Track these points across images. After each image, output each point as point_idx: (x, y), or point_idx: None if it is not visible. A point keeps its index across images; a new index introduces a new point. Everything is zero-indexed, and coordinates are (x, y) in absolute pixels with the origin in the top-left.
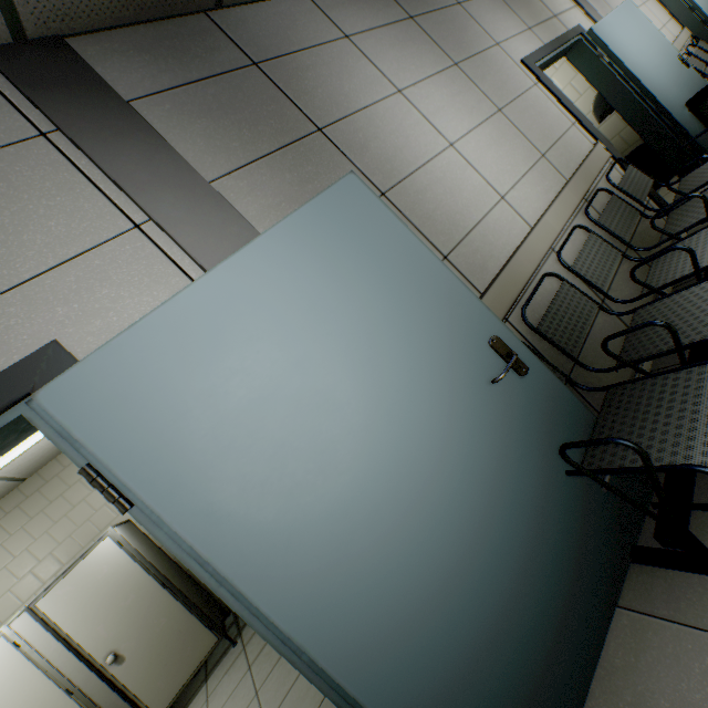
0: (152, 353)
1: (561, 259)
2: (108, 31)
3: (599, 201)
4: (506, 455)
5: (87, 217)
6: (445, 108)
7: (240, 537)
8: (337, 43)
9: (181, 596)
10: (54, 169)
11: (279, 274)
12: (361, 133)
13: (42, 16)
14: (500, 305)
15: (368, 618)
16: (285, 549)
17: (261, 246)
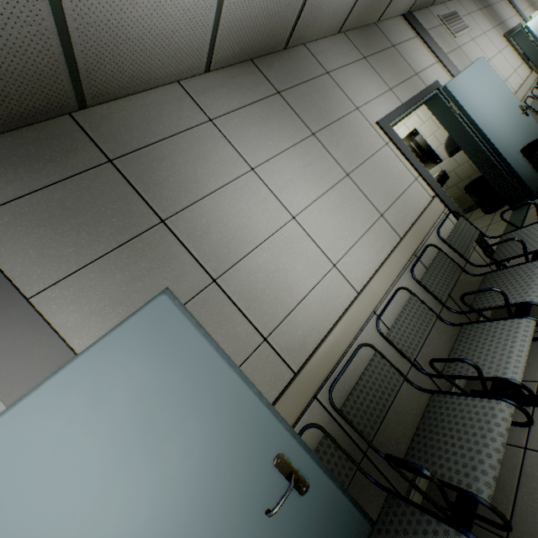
0: None
1: (378, 327)
2: None
3: (427, 254)
4: None
5: None
6: (294, 180)
7: None
8: (200, 128)
9: None
10: None
11: (61, 421)
12: (205, 218)
13: None
14: (309, 388)
15: None
16: None
17: (48, 390)
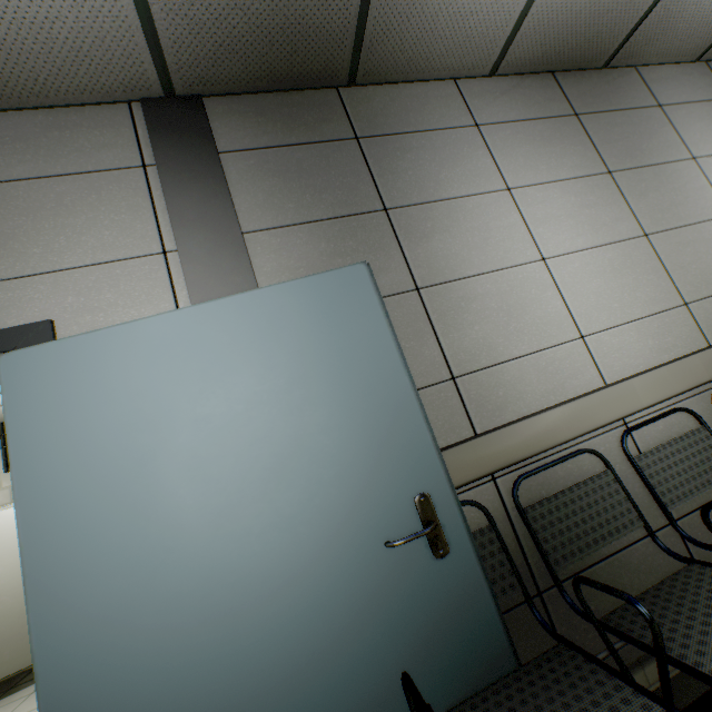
0: (90, 359)
1: (624, 440)
2: (243, 95)
3: None
4: (356, 633)
5: (134, 235)
6: (560, 218)
7: (55, 544)
8: (461, 130)
9: None
10: (135, 193)
11: (231, 334)
12: (431, 222)
13: (189, 81)
14: (489, 459)
15: (104, 696)
16: (80, 579)
17: (231, 304)
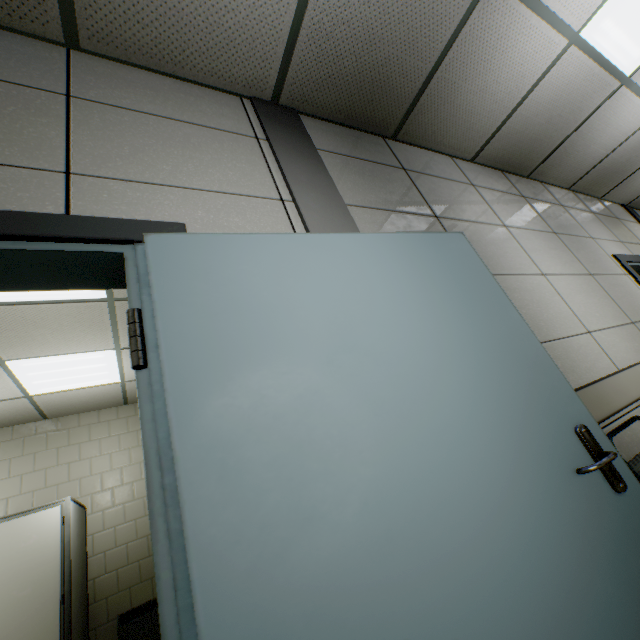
0: (247, 257)
1: None
2: (323, 121)
3: None
4: (587, 585)
5: (254, 181)
6: (541, 251)
7: (222, 456)
8: (465, 185)
9: (67, 626)
10: (251, 153)
11: (376, 262)
12: (467, 233)
13: (294, 95)
14: None
15: None
16: (262, 508)
17: (370, 239)
